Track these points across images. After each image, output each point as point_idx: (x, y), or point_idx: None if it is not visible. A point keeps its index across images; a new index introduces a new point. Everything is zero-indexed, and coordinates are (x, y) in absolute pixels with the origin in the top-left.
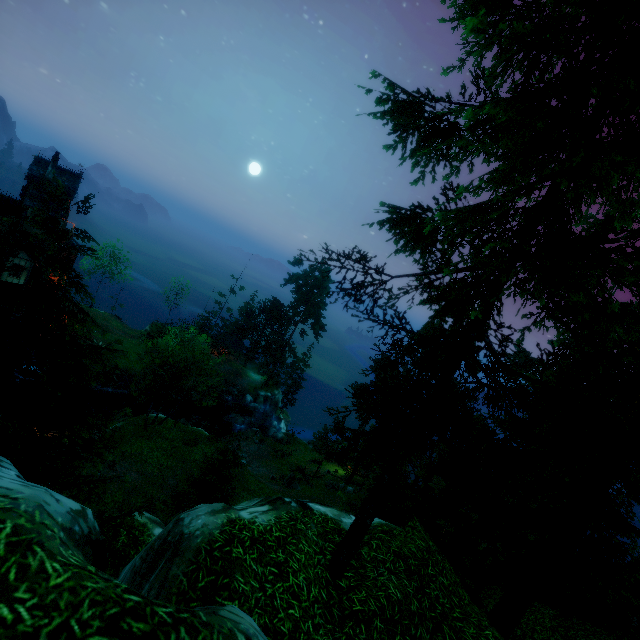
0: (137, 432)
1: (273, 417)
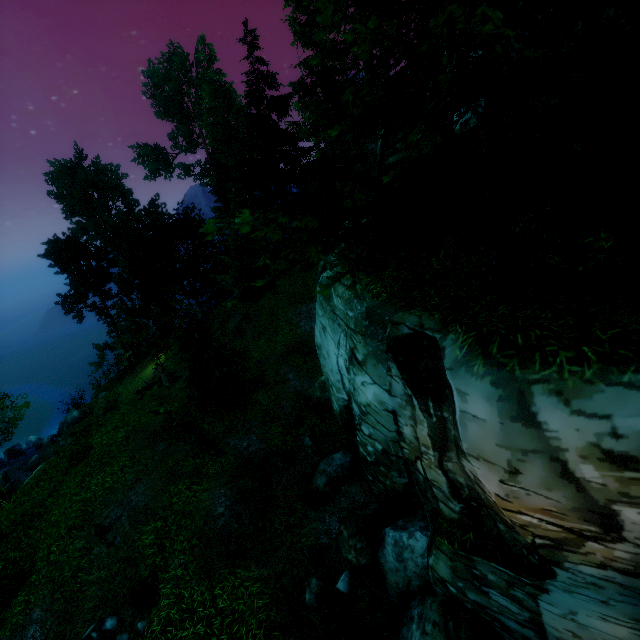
0: (5, 549)
1: (4, 459)
